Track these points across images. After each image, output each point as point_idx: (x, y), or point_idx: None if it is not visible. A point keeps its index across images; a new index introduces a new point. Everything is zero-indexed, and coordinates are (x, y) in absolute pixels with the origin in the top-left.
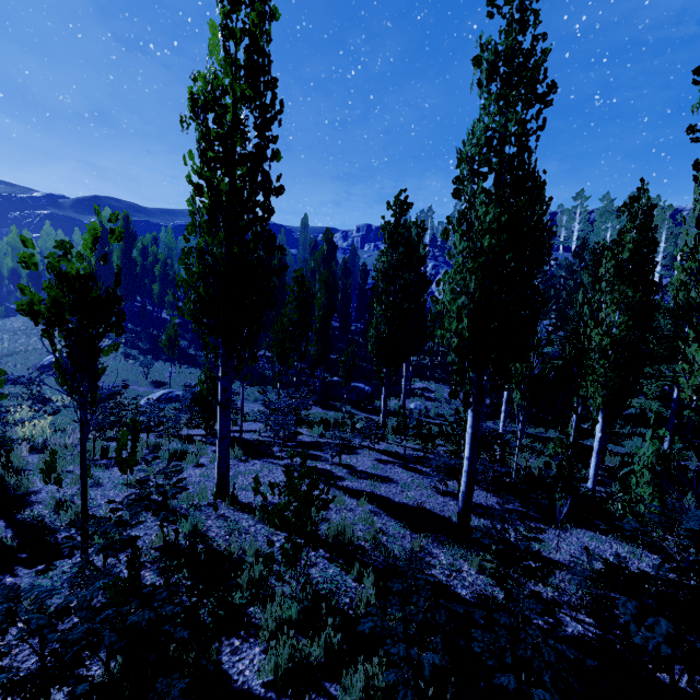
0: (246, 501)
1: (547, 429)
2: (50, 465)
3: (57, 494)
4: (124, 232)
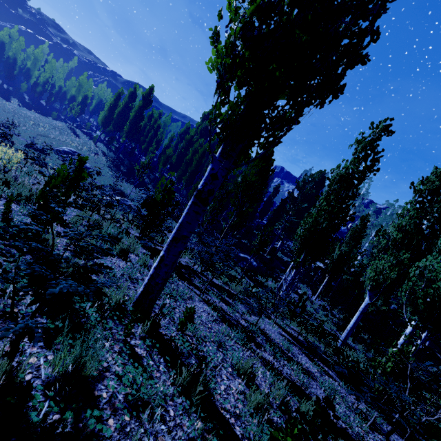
0: (166, 334)
1: None
2: None
3: None
4: (146, 97)
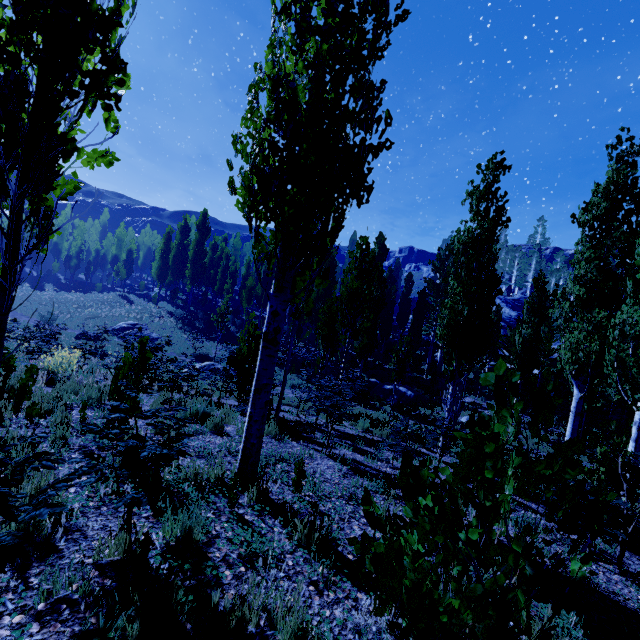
0: (279, 499)
1: None
2: (24, 386)
3: (28, 432)
4: (201, 226)
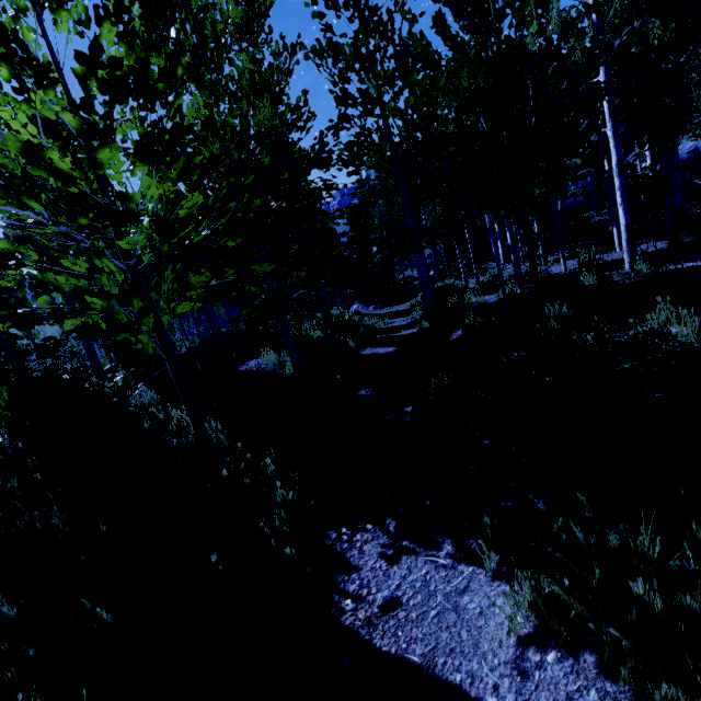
0: None
1: None
2: None
3: None
4: None
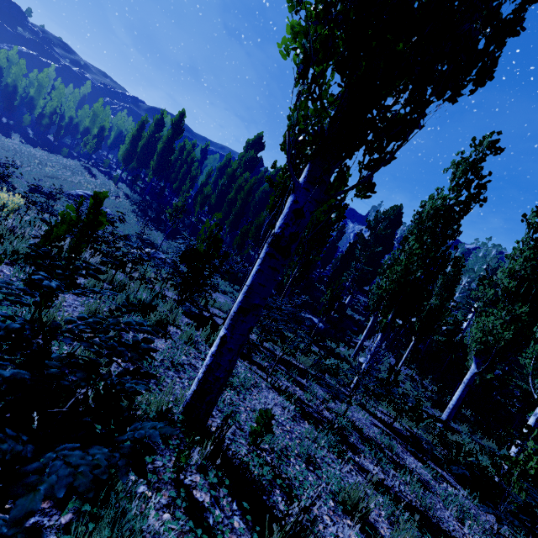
0: (233, 453)
1: (499, 447)
2: None
3: None
4: (176, 124)
